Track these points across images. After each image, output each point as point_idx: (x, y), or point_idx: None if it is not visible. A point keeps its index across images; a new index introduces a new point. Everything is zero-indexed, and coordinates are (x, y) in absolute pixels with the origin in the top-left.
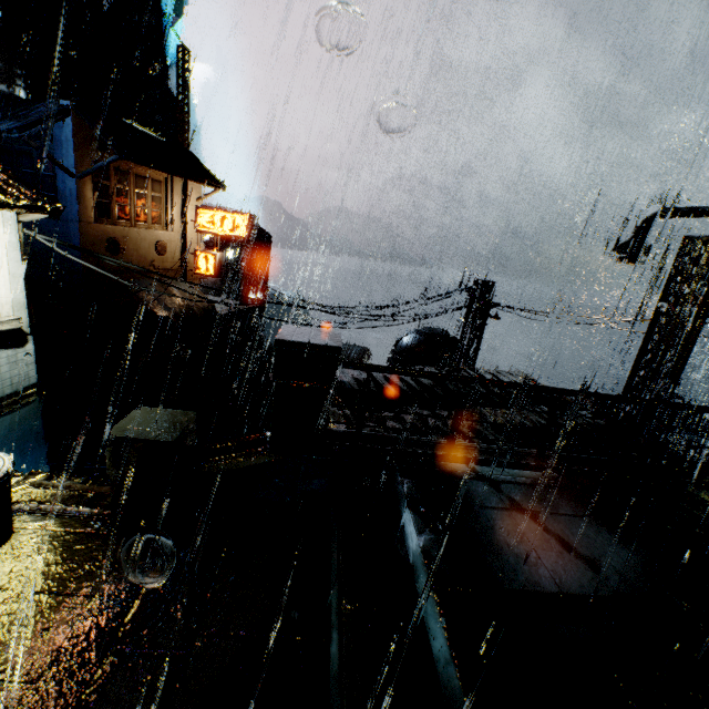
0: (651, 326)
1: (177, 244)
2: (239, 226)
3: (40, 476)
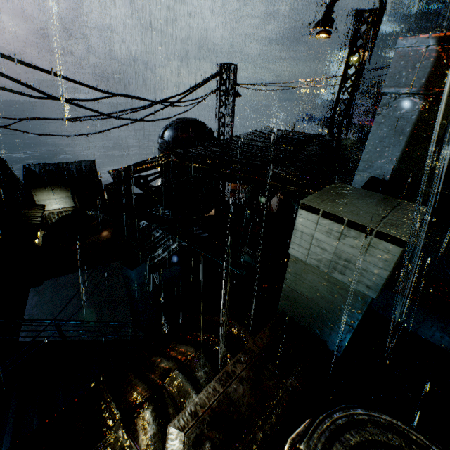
0: (343, 76)
1: None
2: None
3: (145, 414)
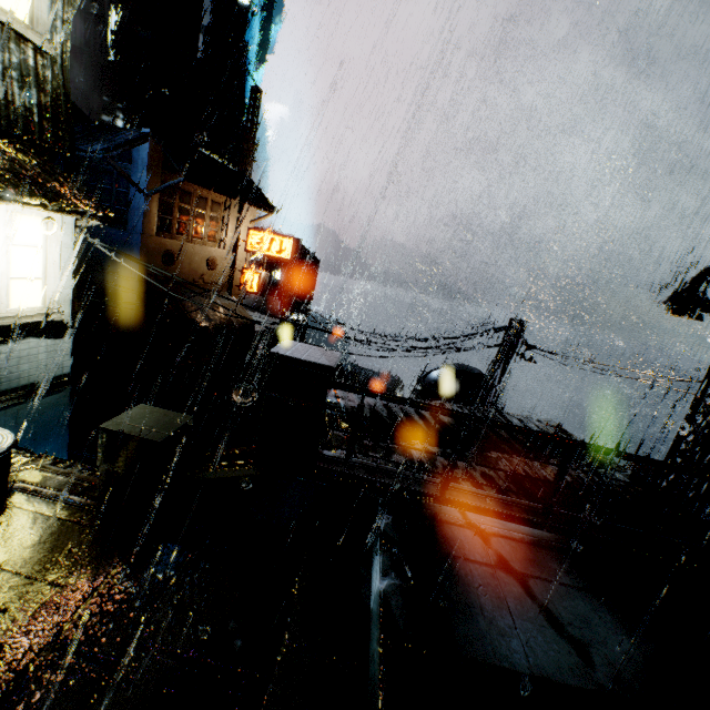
0: (704, 386)
1: (227, 261)
2: (286, 249)
3: (47, 460)
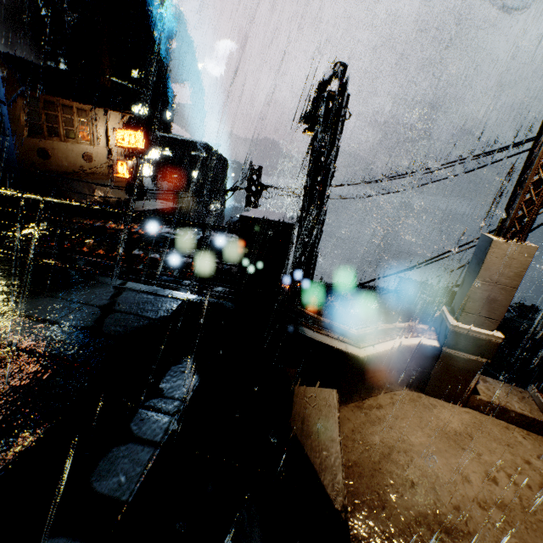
0: (305, 185)
1: (104, 156)
2: (138, 140)
3: None
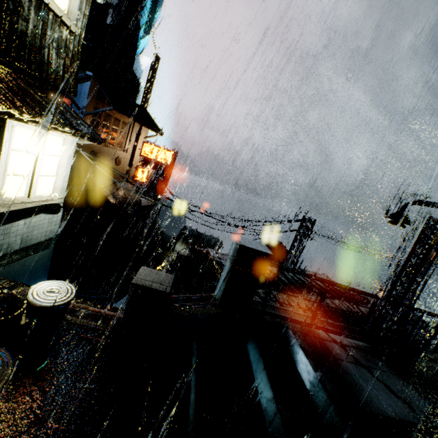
0: (406, 262)
1: (127, 160)
2: (167, 157)
3: None
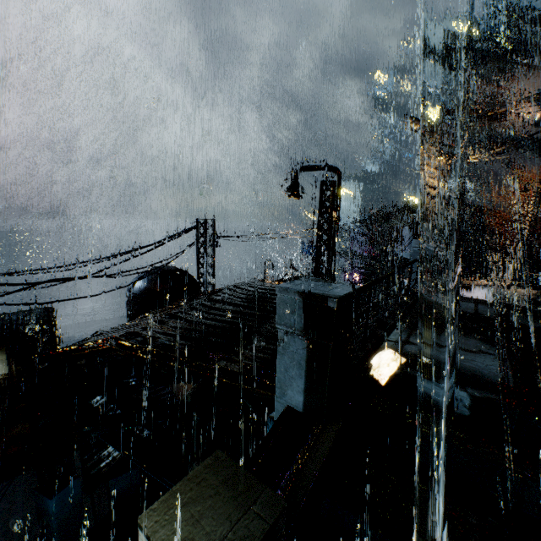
0: (318, 231)
1: None
2: None
3: None
